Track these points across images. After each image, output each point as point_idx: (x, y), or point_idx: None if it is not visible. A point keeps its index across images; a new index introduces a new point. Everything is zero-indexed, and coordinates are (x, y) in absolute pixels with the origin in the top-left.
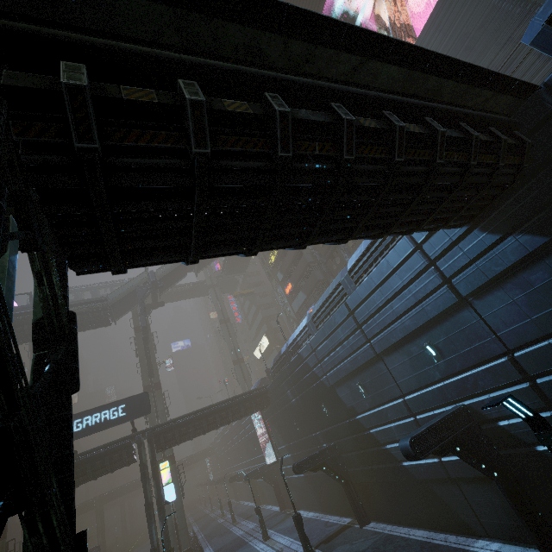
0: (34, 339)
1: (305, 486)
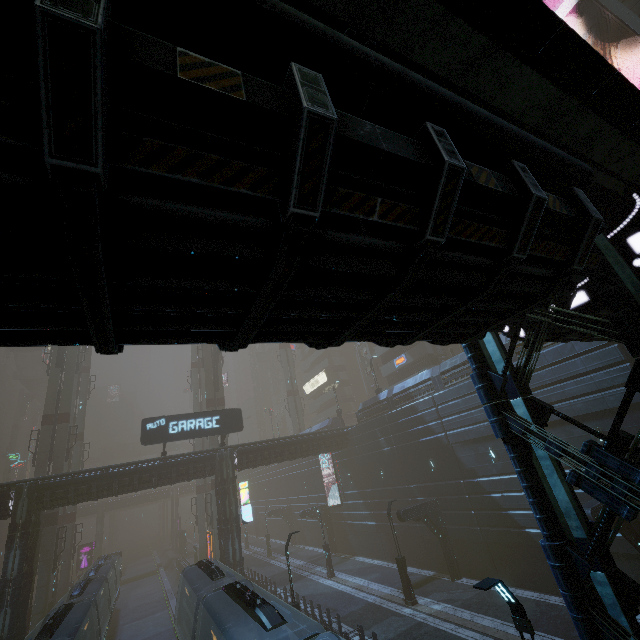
0: (516, 386)
1: (374, 534)
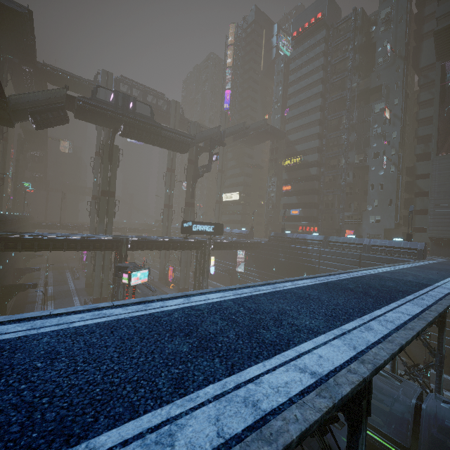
0: None
1: None
